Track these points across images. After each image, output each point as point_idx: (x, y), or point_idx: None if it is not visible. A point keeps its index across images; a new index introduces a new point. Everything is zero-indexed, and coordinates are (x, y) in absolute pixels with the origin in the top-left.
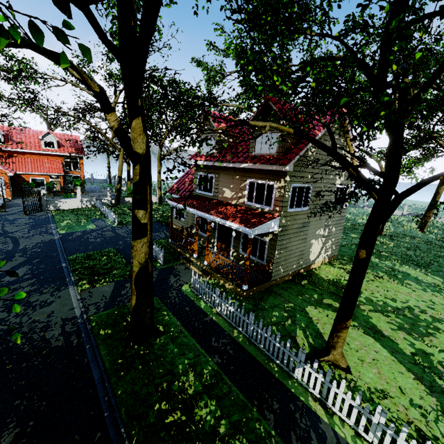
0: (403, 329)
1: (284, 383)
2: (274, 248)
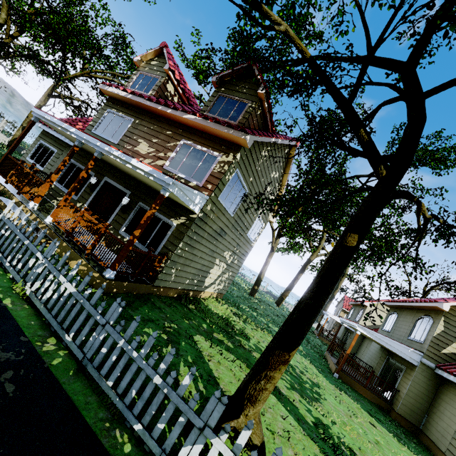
0: (295, 389)
1: None
2: (181, 237)
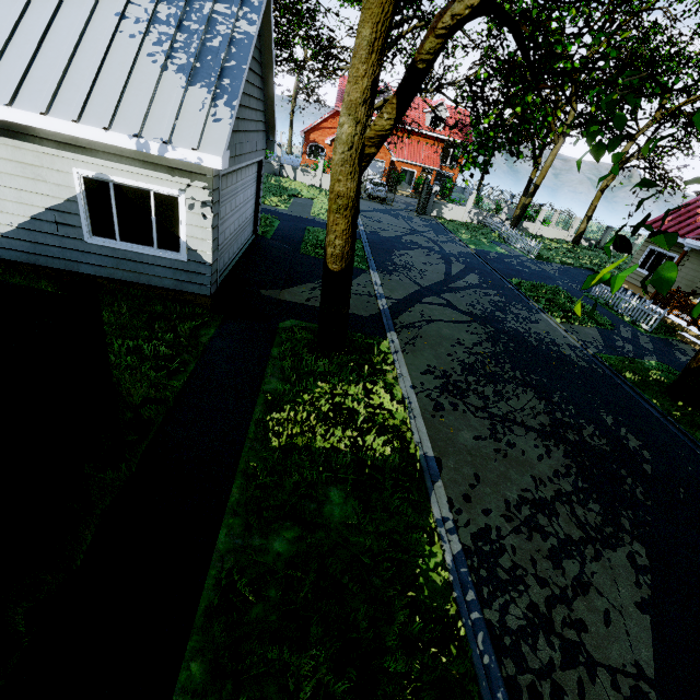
0: None
1: None
2: None
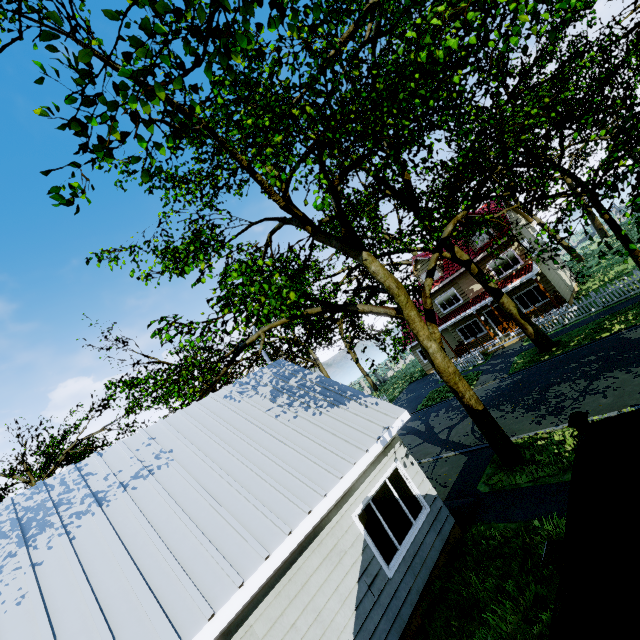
0: None
1: None
2: (548, 282)
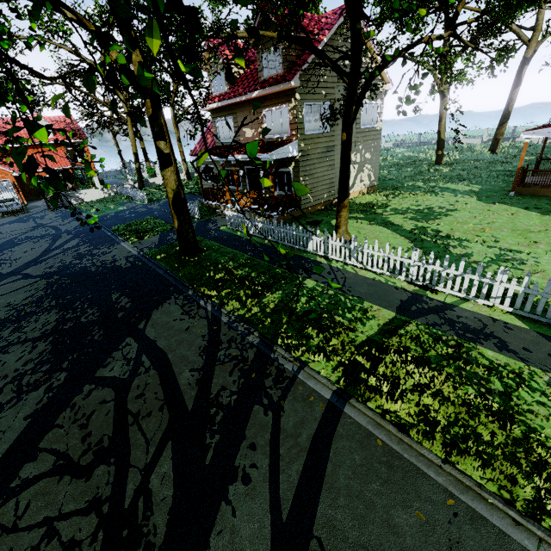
0: (414, 219)
1: (301, 255)
2: (298, 175)
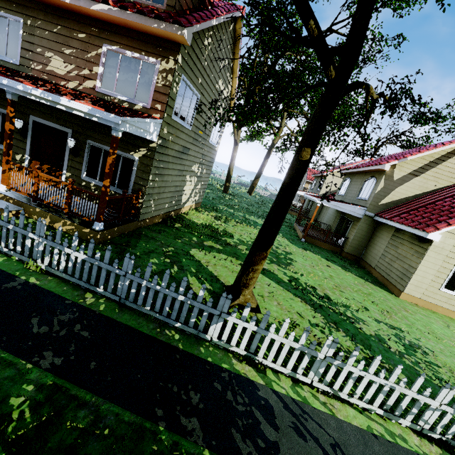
0: (274, 262)
1: (195, 353)
2: (148, 171)
